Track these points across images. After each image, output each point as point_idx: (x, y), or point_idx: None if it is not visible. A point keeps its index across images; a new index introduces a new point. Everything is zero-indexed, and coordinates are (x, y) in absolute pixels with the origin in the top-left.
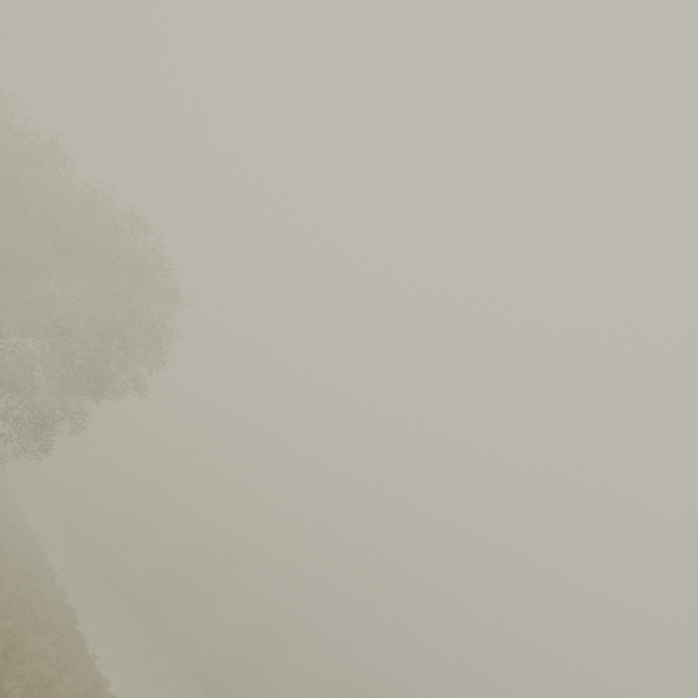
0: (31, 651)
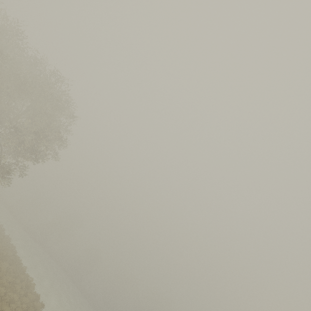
0: (4, 272)
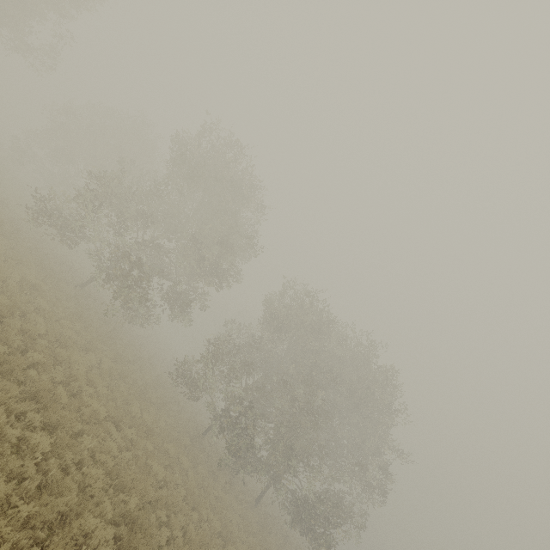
0: None
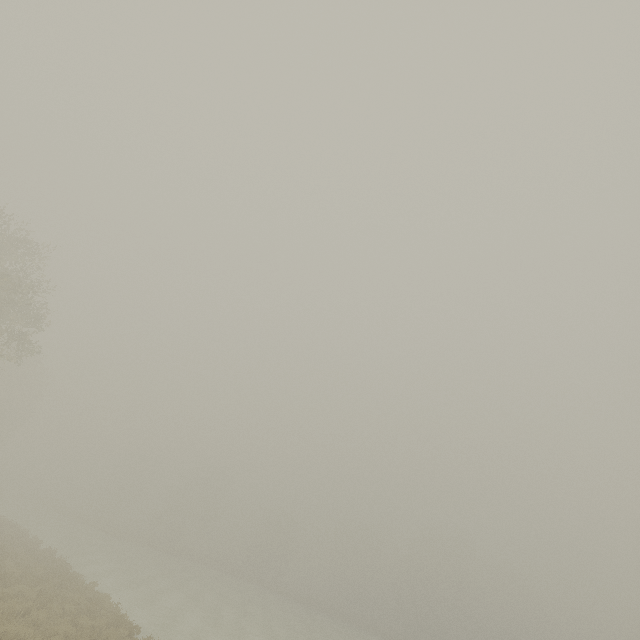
0: None
